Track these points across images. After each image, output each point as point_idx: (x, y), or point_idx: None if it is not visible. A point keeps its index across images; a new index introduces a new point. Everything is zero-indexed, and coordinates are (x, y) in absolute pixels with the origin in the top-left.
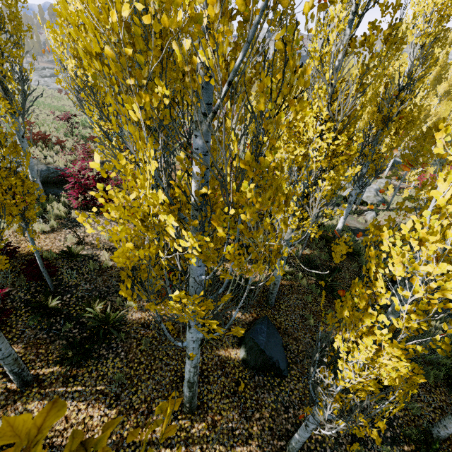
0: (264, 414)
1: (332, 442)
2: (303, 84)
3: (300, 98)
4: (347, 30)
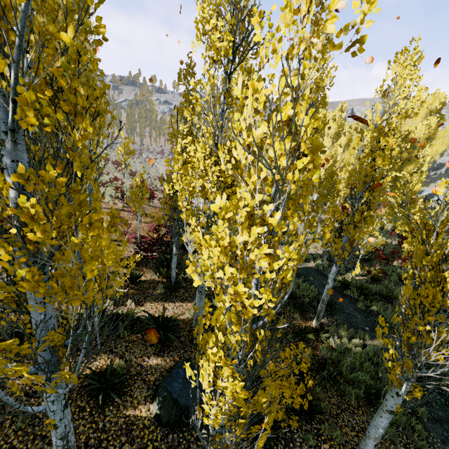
0: None
1: None
2: (81, 104)
3: (83, 117)
4: (223, 84)
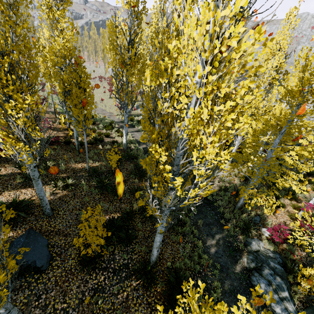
0: None
1: (76, 303)
2: None
3: None
4: None
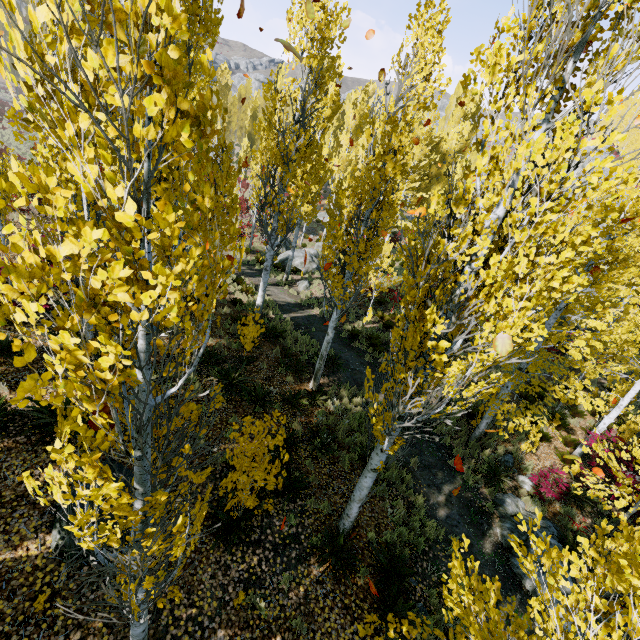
0: (93, 626)
1: (214, 607)
2: None
3: None
4: None
